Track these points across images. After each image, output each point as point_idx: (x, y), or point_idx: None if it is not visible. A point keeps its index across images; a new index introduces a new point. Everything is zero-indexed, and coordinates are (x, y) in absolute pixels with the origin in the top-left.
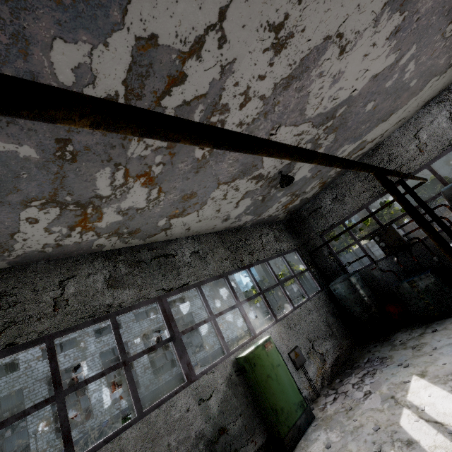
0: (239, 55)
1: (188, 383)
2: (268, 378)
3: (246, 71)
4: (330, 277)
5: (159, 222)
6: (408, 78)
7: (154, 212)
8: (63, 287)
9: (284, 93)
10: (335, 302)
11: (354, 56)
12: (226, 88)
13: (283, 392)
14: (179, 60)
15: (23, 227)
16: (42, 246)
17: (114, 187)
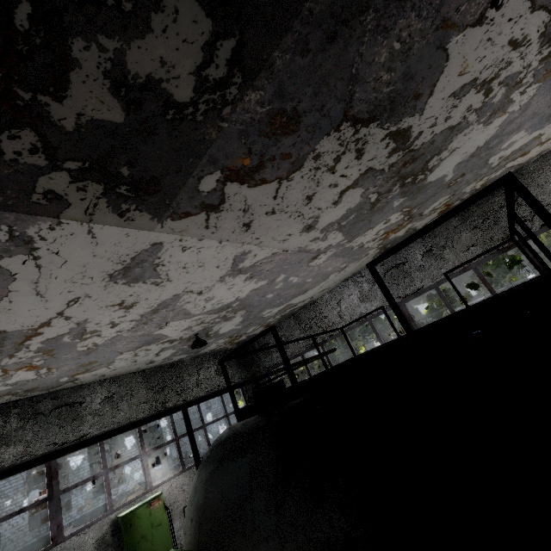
0: (90, 317)
1: (53, 545)
2: (141, 539)
3: (104, 318)
4: None
5: (61, 380)
6: (299, 280)
7: (50, 377)
8: None
9: (156, 314)
10: None
11: (218, 291)
12: (88, 326)
13: None
14: (31, 330)
15: None
16: None
17: None
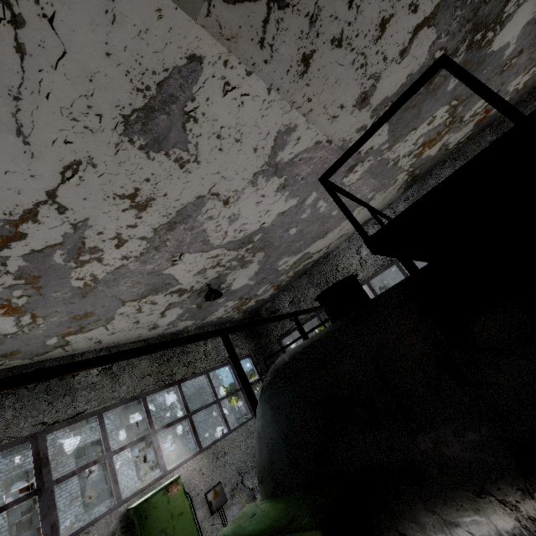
0: (91, 215)
1: None
2: (160, 534)
3: (109, 224)
4: None
5: (49, 341)
6: (326, 210)
7: (34, 334)
8: None
9: (172, 233)
10: None
11: (245, 204)
12: (88, 237)
13: None
14: (9, 225)
15: None
16: None
17: None
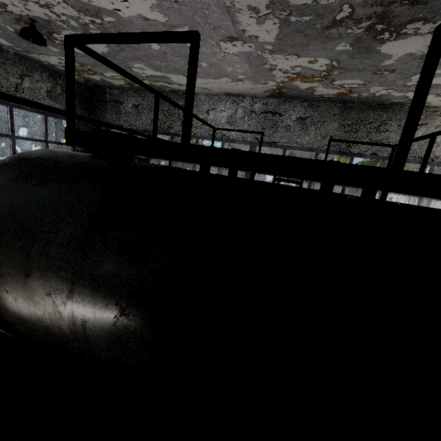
0: None
1: None
2: None
3: None
4: None
5: None
6: None
7: None
8: None
9: None
10: None
11: None
12: None
13: None
14: None
15: None
16: None
17: None
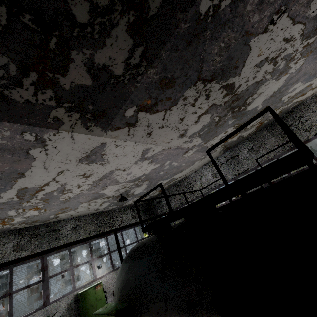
0: (68, 181)
1: (44, 306)
2: (90, 307)
3: (75, 182)
4: None
5: (50, 216)
6: (178, 165)
7: (45, 215)
8: None
9: (101, 181)
10: None
11: (133, 169)
12: (67, 187)
13: None
14: (39, 188)
15: None
16: None
17: (18, 213)
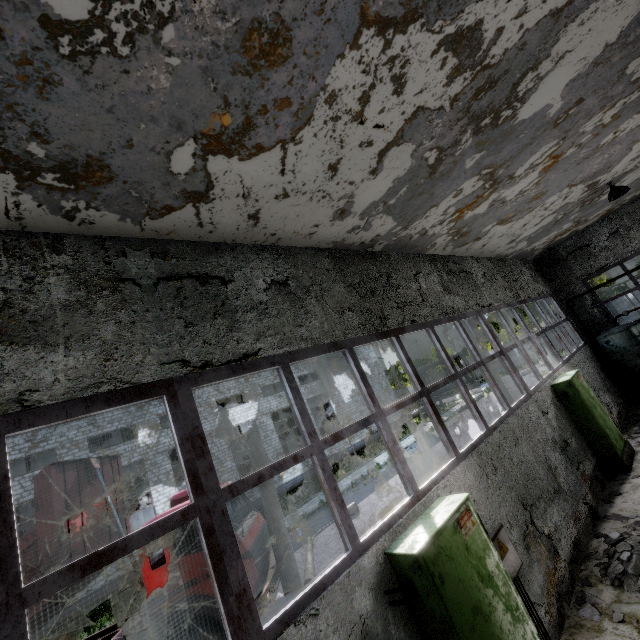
0: None
1: (528, 395)
2: (591, 406)
3: None
4: (590, 332)
5: (487, 227)
6: None
7: (502, 210)
8: (418, 281)
9: None
10: (599, 359)
11: None
12: None
13: (605, 421)
14: None
15: (446, 199)
16: (418, 231)
17: (529, 167)
